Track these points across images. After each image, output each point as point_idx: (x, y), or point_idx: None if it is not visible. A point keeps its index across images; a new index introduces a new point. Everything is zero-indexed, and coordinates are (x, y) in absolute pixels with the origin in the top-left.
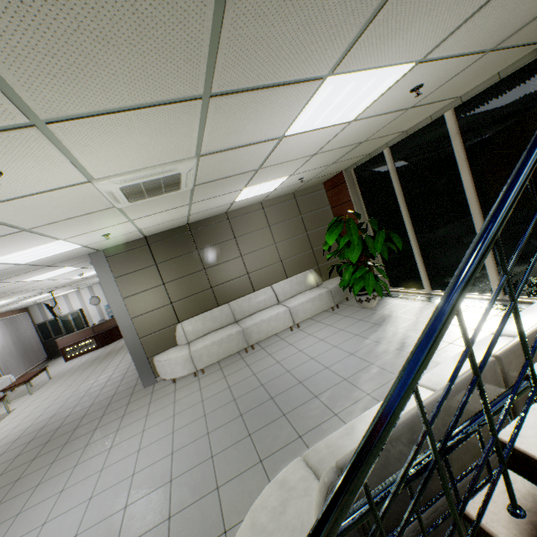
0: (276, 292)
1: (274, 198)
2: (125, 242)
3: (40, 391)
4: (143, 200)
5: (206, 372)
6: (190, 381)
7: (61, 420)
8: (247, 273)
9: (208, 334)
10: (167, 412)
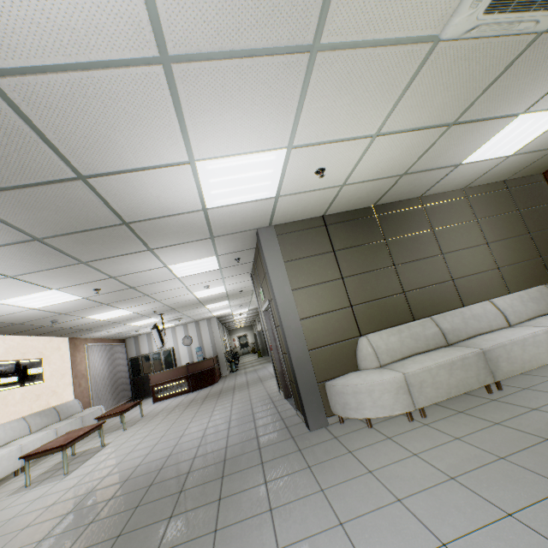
0: (501, 309)
1: (479, 186)
2: (301, 218)
3: (135, 427)
4: (497, 16)
5: (429, 415)
6: (406, 426)
7: (187, 462)
8: (450, 278)
9: (409, 357)
10: (420, 470)
